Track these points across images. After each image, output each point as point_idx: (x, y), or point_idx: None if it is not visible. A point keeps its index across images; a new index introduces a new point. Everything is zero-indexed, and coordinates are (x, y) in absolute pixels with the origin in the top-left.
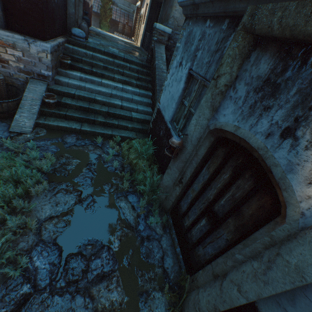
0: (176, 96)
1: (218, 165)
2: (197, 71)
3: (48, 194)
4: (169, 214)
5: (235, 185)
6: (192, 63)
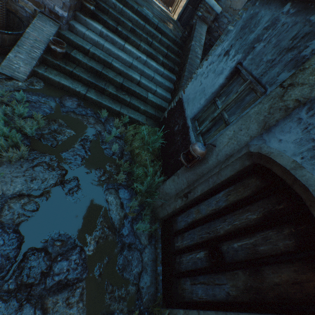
0: (209, 91)
1: (243, 198)
2: (249, 69)
3: (25, 165)
4: (160, 223)
5: (263, 234)
6: (245, 56)
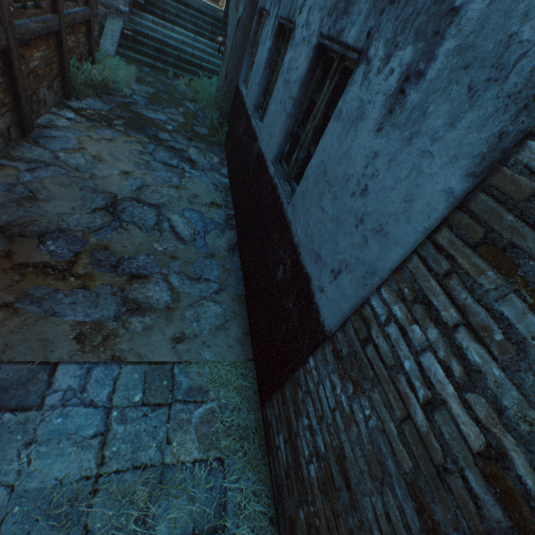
0: None
1: None
2: None
3: (136, 84)
4: None
5: None
6: None
